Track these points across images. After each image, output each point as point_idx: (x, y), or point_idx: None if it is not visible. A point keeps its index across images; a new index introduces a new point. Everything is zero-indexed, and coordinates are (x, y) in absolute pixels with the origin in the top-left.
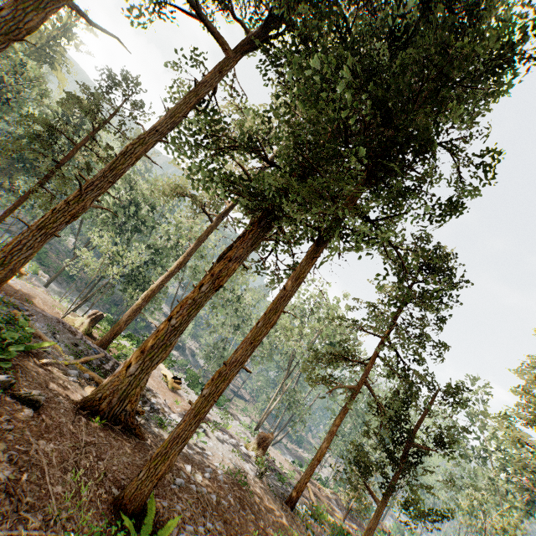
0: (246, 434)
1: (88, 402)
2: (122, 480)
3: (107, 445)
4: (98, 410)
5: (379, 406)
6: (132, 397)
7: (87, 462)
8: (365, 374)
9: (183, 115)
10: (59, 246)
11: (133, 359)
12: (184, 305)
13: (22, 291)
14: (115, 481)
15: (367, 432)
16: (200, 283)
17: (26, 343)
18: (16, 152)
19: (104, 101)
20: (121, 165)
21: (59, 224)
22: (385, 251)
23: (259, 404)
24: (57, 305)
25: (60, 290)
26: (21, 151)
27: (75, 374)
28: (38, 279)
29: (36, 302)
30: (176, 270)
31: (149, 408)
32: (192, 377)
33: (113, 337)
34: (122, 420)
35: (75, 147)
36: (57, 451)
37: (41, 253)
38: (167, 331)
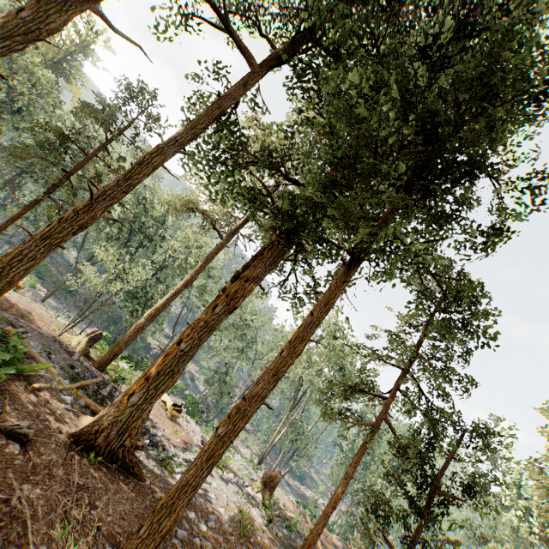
0: (248, 469)
1: (83, 435)
2: (118, 534)
3: (102, 488)
4: (93, 445)
5: (401, 446)
6: (133, 430)
7: (78, 512)
8: (385, 410)
9: (204, 127)
10: (60, 260)
11: (136, 387)
12: (196, 327)
13: (17, 306)
14: (109, 536)
15: (386, 475)
16: (214, 304)
17: (18, 364)
18: (24, 160)
19: (119, 112)
20: (136, 174)
21: (66, 234)
22: (420, 276)
23: (261, 436)
24: (54, 321)
25: (58, 305)
26: (30, 158)
27: (70, 401)
28: (35, 293)
29: (32, 318)
30: (183, 289)
31: (148, 441)
32: (191, 403)
33: (112, 358)
34: (120, 456)
35: (87, 158)
36: (44, 498)
37: (41, 266)
38: (175, 356)
